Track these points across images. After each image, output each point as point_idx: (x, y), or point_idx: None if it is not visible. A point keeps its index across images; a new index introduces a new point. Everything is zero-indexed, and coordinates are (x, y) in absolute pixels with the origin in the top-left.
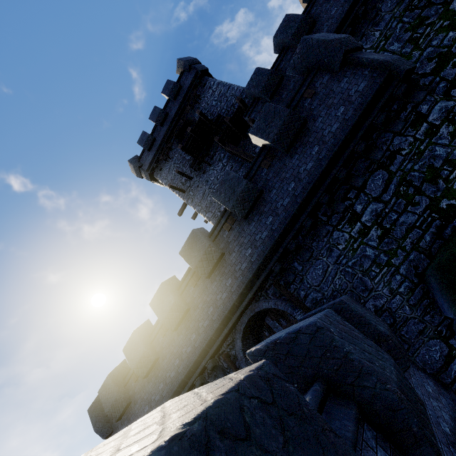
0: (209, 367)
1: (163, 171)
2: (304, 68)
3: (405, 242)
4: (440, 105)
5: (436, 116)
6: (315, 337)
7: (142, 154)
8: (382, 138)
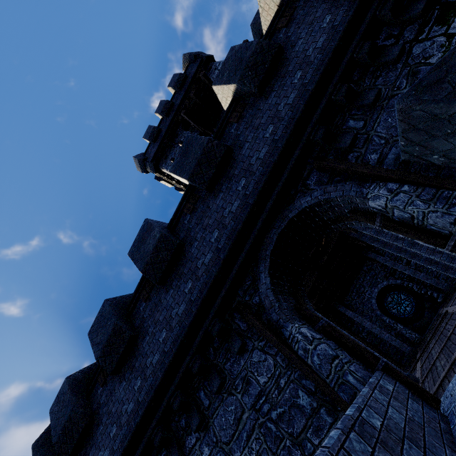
0: (214, 330)
1: (168, 158)
2: None
3: None
4: None
5: None
6: None
7: (148, 148)
8: None
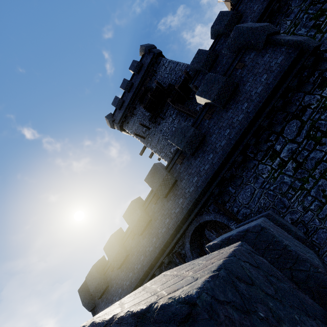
0: (165, 262)
1: (129, 124)
2: (236, 47)
3: (315, 172)
4: None
5: None
6: (260, 234)
7: (115, 112)
8: (295, 96)
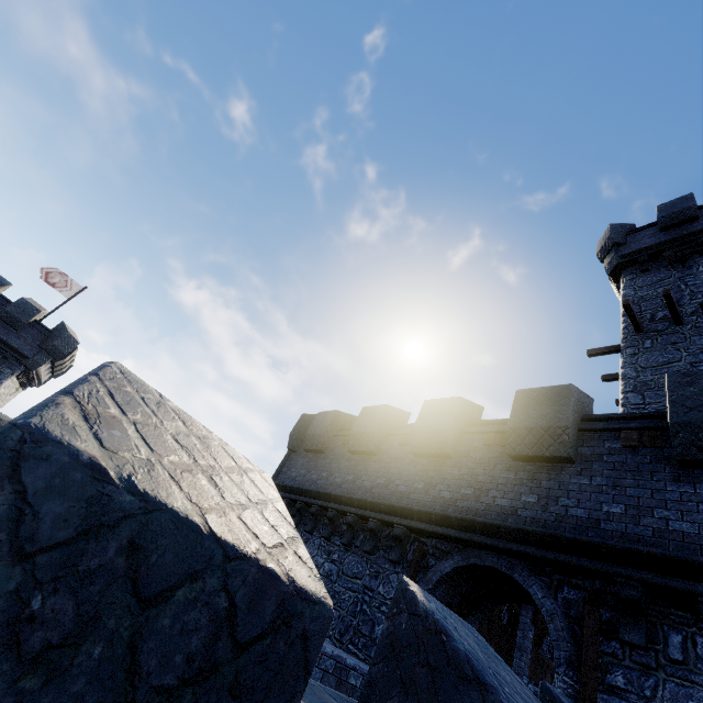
0: (395, 530)
1: (645, 276)
2: None
3: None
4: None
5: None
6: None
7: (643, 229)
8: None
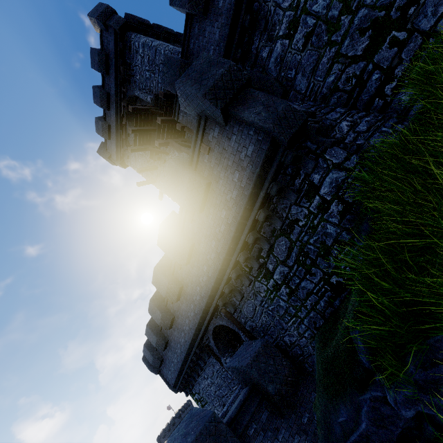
0: (198, 352)
1: (131, 159)
2: (194, 111)
3: (306, 303)
4: (331, 176)
5: (327, 190)
6: None
7: (106, 143)
8: (281, 204)
